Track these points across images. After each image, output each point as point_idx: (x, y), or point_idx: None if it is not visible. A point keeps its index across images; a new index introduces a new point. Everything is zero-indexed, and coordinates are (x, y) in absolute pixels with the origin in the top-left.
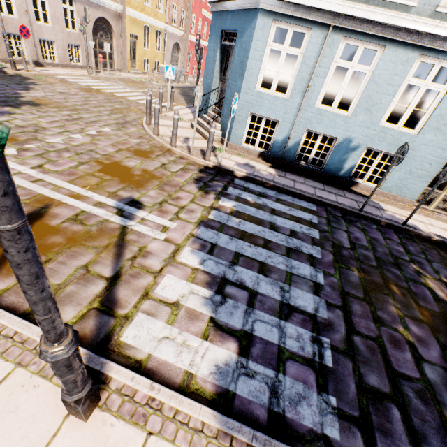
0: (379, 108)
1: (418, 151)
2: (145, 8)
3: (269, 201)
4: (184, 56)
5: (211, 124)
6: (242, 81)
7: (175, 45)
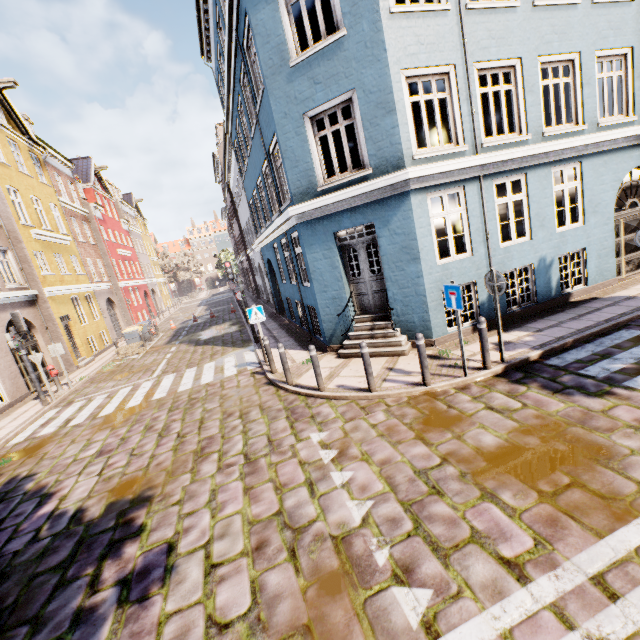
0: (548, 220)
1: (593, 237)
2: (64, 278)
3: (624, 354)
4: (121, 308)
5: (480, 320)
6: (419, 264)
7: (106, 302)
